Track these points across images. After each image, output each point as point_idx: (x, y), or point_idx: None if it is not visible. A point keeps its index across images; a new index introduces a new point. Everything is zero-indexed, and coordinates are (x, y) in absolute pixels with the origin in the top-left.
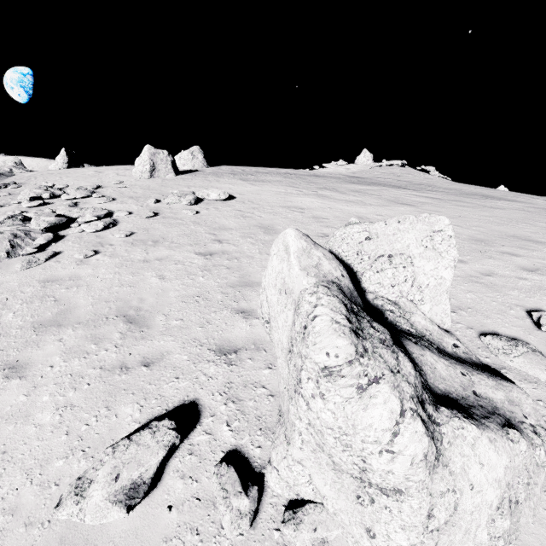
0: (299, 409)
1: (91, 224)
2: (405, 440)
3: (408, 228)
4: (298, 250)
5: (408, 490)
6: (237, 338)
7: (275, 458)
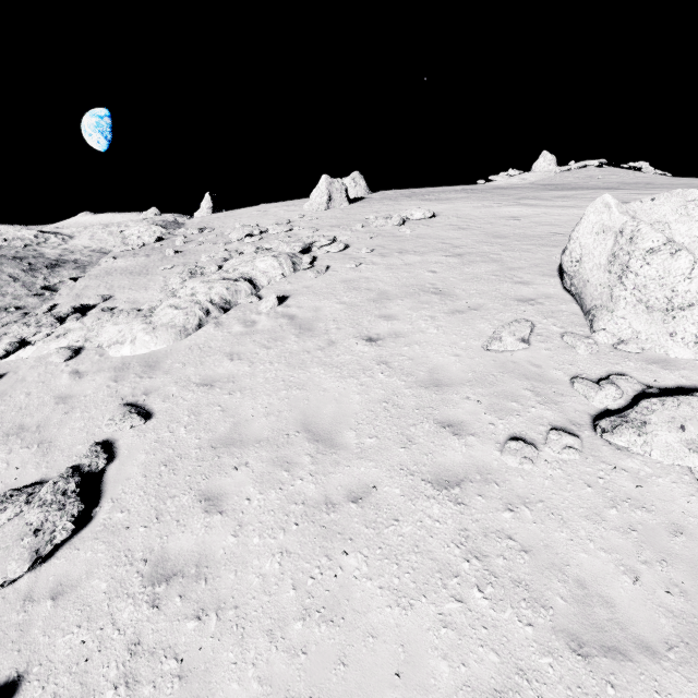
0: (626, 283)
1: (332, 246)
2: (697, 271)
3: (663, 202)
4: (615, 204)
5: (697, 303)
6: (528, 294)
7: (602, 323)
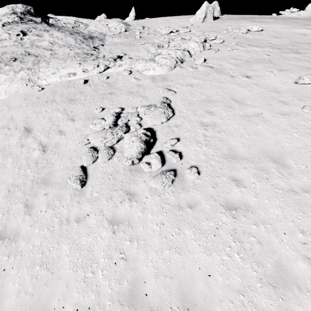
0: None
1: (217, 40)
2: None
3: None
4: None
5: None
6: None
7: None
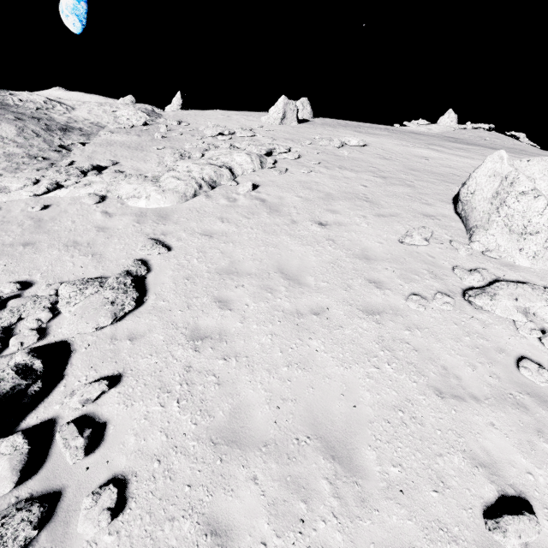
0: (501, 212)
1: (289, 154)
2: (547, 211)
3: (535, 164)
4: (507, 158)
5: (541, 231)
6: (430, 212)
7: (479, 237)
